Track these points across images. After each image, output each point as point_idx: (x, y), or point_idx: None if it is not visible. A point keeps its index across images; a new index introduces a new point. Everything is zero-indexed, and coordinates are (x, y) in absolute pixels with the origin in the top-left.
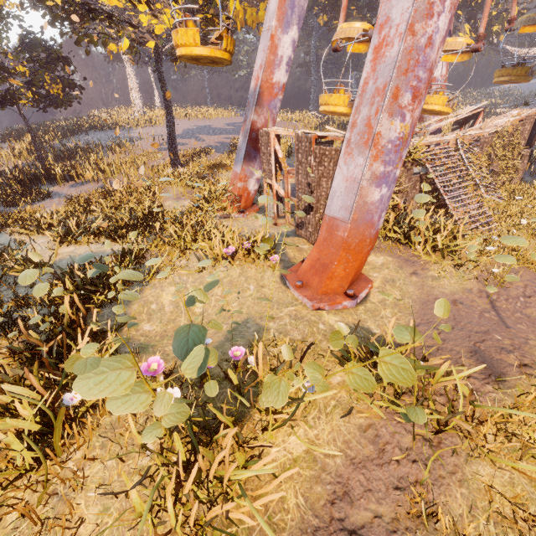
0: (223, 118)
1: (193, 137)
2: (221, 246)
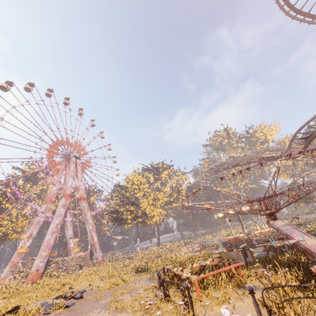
0: None
1: None
2: None
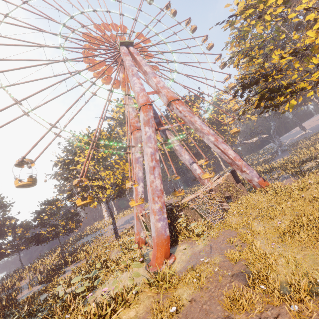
0: None
1: (128, 223)
2: None
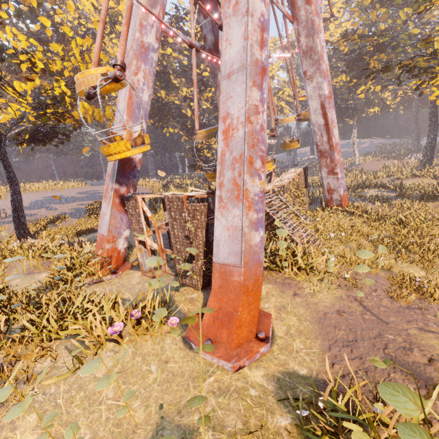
0: (73, 188)
1: (43, 207)
2: (104, 326)
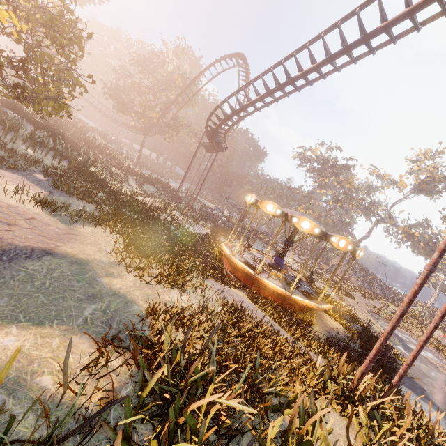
0: None
1: None
2: None
